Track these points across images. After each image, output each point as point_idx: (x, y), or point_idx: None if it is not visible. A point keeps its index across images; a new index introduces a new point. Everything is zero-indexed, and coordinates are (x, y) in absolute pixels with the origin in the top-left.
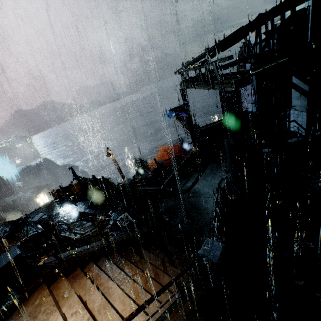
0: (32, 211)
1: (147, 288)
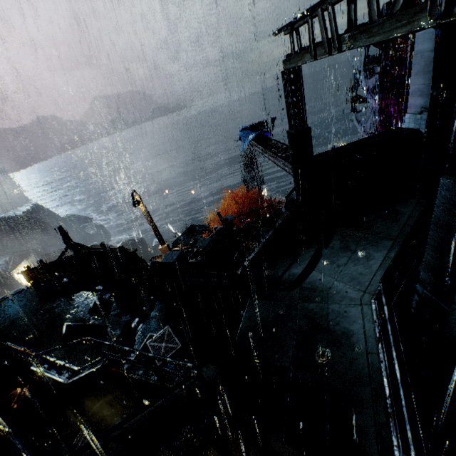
0: None
1: None
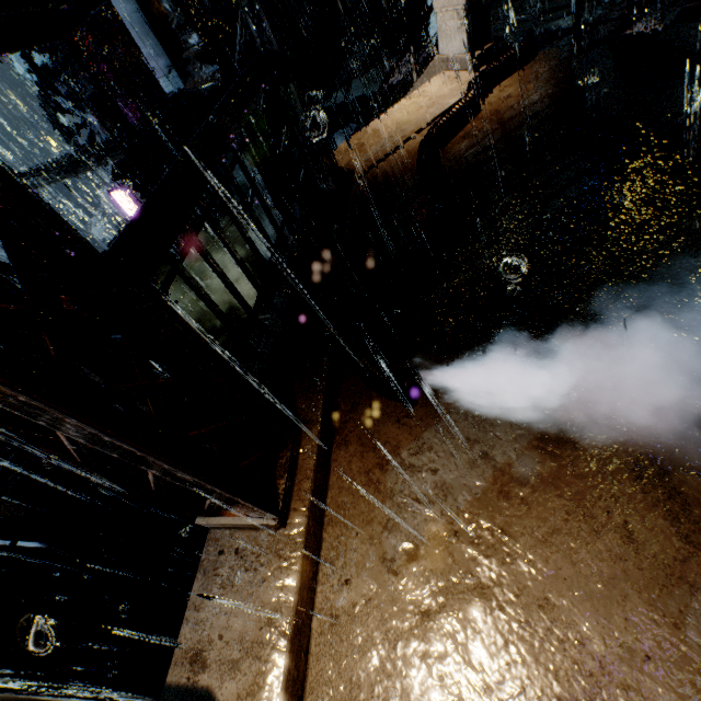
0: None
1: None
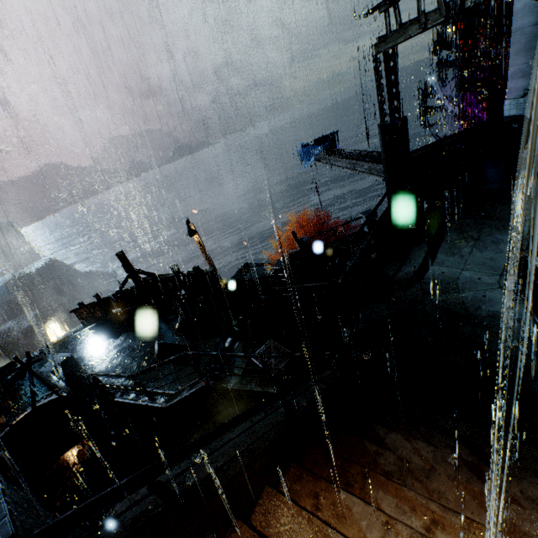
0: (37, 352)
1: None
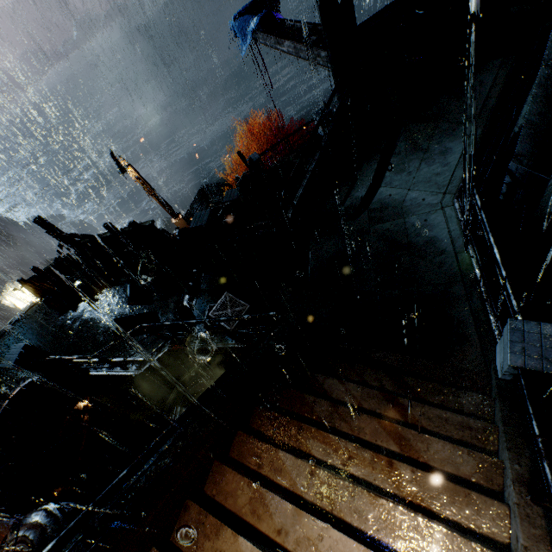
0: None
1: (406, 494)
